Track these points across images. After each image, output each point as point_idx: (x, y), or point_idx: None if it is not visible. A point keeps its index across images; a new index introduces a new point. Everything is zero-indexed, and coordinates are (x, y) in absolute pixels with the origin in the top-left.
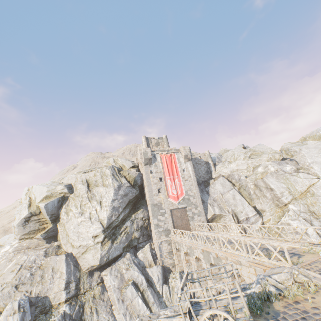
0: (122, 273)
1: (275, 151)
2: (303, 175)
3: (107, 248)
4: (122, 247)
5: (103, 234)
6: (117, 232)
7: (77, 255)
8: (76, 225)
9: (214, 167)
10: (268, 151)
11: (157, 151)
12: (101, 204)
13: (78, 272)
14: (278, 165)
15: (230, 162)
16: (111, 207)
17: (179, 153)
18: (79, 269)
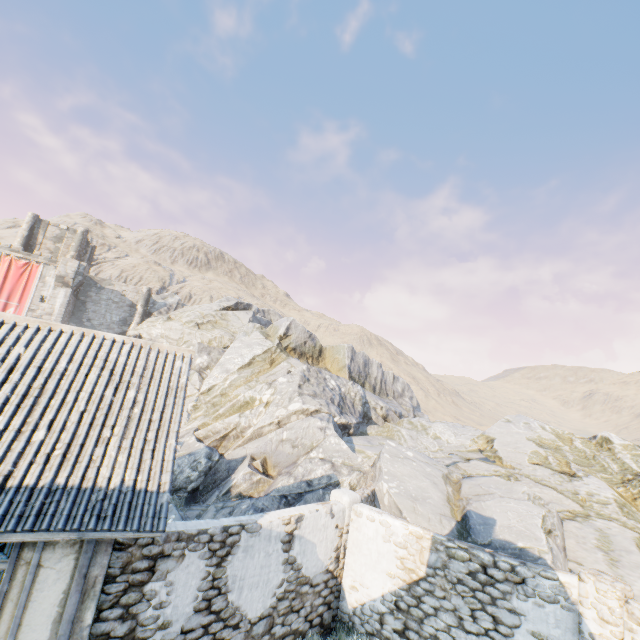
0: None
1: (237, 331)
2: (194, 379)
3: None
4: None
5: None
6: None
7: None
8: None
9: (142, 318)
10: (234, 326)
11: (3, 248)
12: None
13: None
14: (197, 351)
15: (168, 321)
16: None
17: (53, 268)
18: None
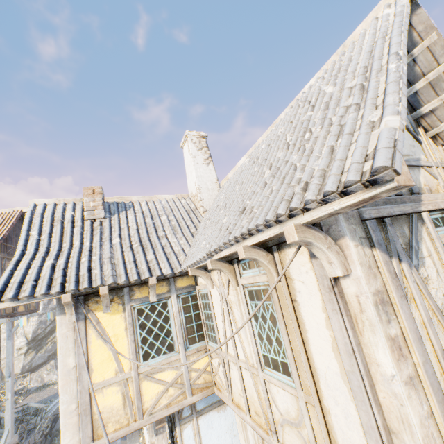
0: (43, 377)
1: None
2: None
3: (30, 358)
4: (47, 355)
5: (26, 347)
6: (44, 343)
7: (3, 365)
8: (3, 340)
9: None
10: None
11: None
12: (29, 319)
13: (1, 380)
14: None
15: None
16: (37, 322)
17: None
18: (3, 377)
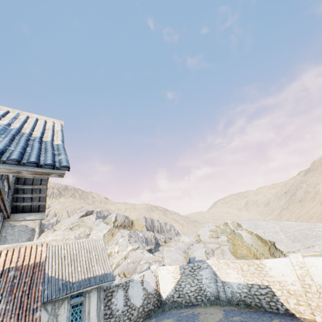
0: None
1: (91, 225)
2: None
3: None
4: None
5: None
6: None
7: None
8: None
9: (39, 234)
10: (89, 223)
11: None
12: None
13: None
14: None
15: (54, 231)
16: None
17: None
18: None
